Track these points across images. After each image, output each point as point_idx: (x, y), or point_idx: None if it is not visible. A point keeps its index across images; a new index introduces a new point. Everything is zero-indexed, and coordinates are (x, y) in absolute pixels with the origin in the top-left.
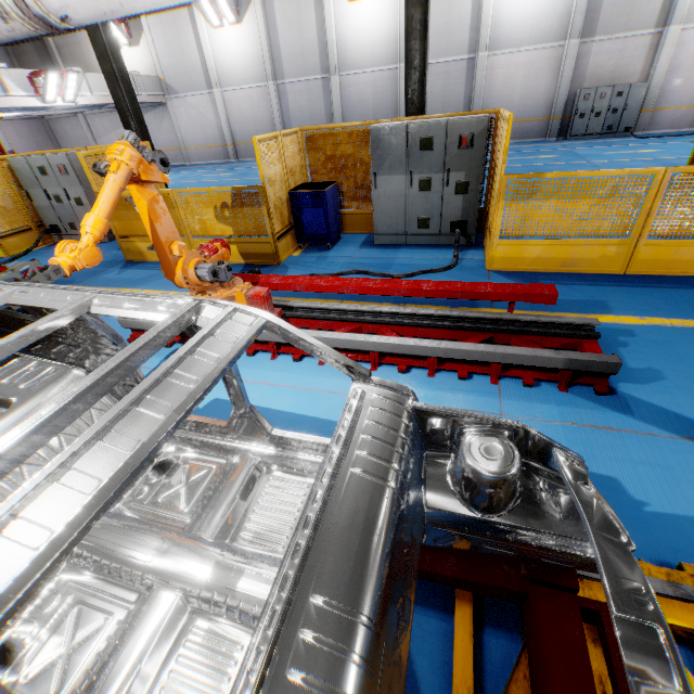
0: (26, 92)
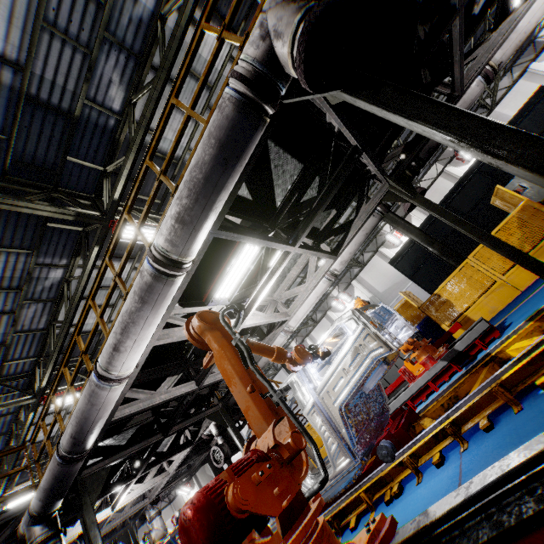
0: None
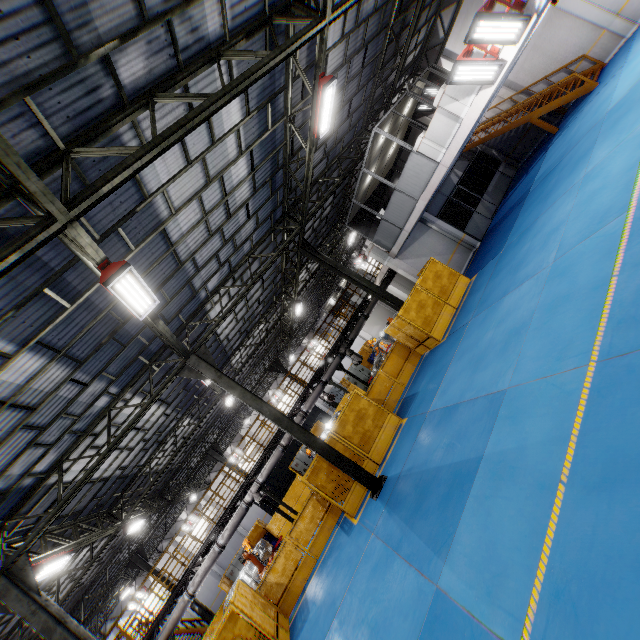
0: (472, 94)
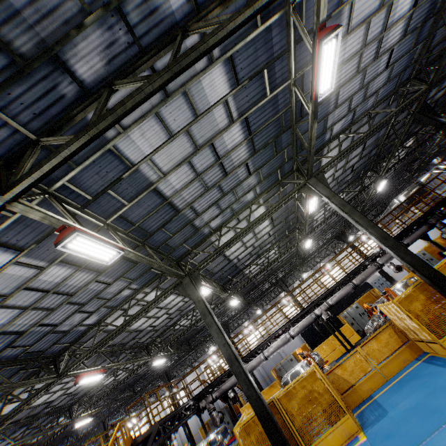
0: None
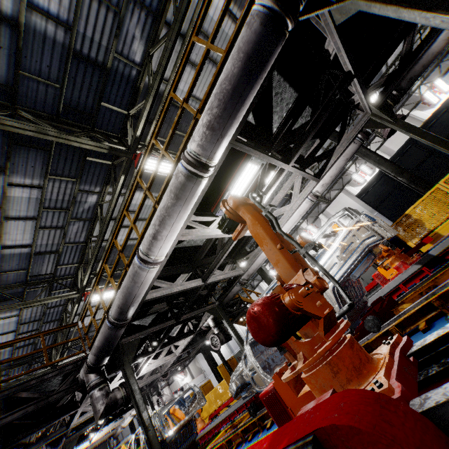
0: None
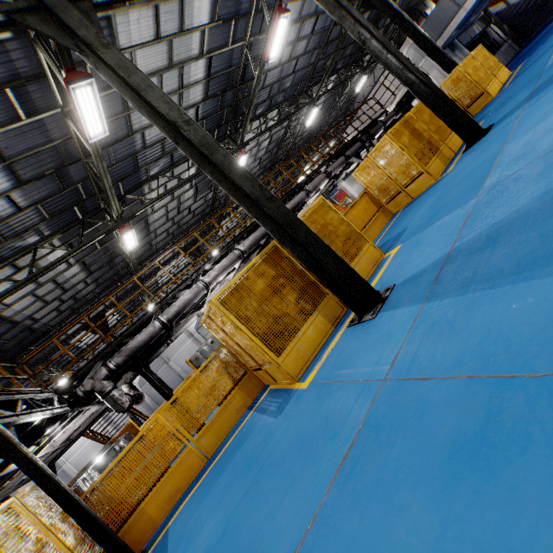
0: None
